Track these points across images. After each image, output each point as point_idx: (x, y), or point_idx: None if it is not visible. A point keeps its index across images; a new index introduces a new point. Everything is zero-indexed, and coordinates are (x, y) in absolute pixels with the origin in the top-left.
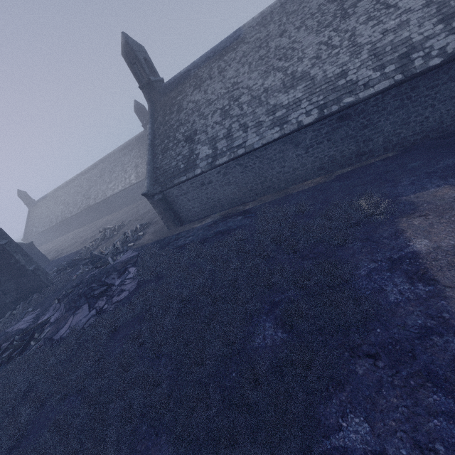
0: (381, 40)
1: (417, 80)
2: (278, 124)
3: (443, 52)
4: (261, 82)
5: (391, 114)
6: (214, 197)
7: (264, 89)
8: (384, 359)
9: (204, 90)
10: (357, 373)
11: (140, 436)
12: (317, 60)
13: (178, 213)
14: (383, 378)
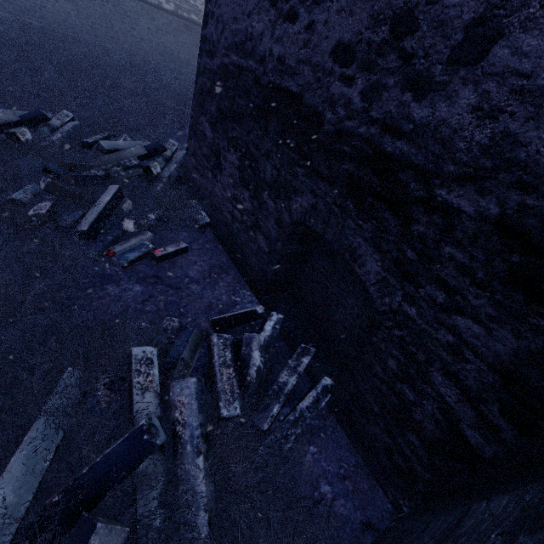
0: None
1: None
2: None
3: None
4: None
5: None
6: None
7: None
8: None
9: None
10: None
11: None
12: None
13: None
14: None
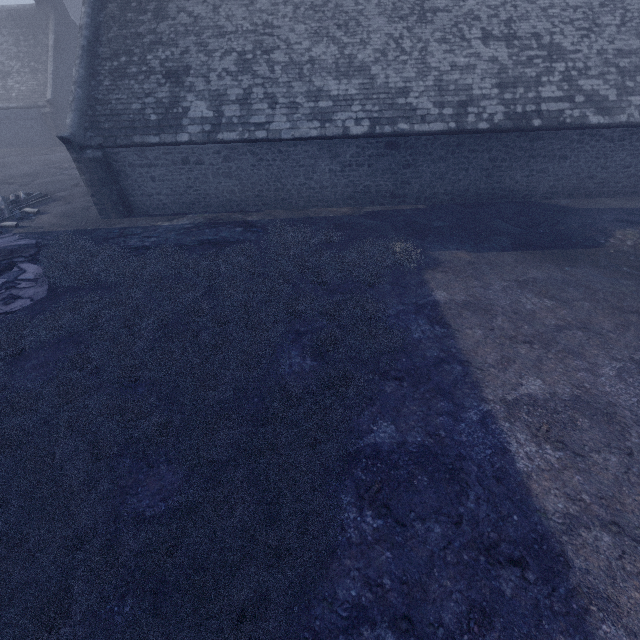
0: (448, 74)
1: (465, 137)
2: (319, 118)
3: (491, 120)
4: (307, 44)
5: (434, 162)
6: (199, 188)
7: (311, 58)
8: (408, 381)
9: (214, 5)
10: (386, 392)
11: (125, 470)
12: (382, 57)
13: (126, 195)
14: (407, 394)
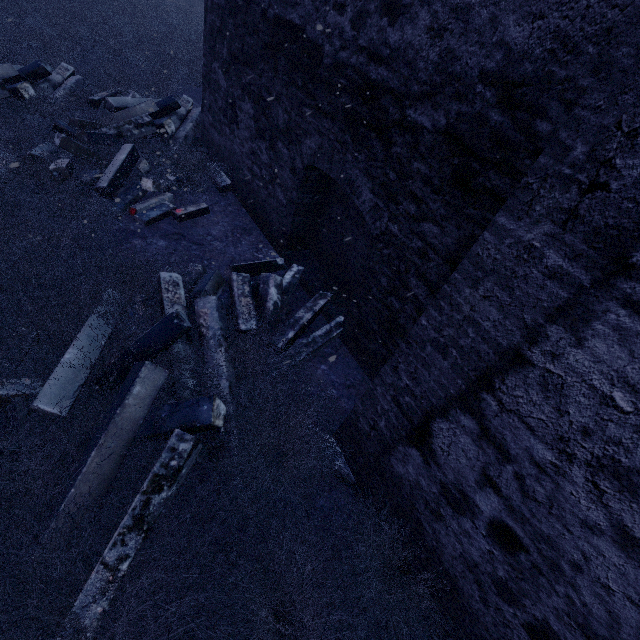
0: None
1: None
2: None
3: None
4: None
5: None
6: None
7: None
8: None
9: None
10: None
11: None
12: None
13: None
14: None
